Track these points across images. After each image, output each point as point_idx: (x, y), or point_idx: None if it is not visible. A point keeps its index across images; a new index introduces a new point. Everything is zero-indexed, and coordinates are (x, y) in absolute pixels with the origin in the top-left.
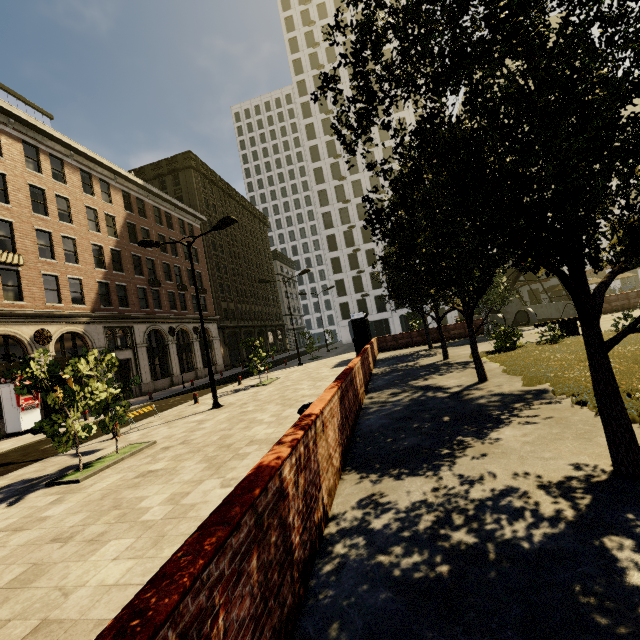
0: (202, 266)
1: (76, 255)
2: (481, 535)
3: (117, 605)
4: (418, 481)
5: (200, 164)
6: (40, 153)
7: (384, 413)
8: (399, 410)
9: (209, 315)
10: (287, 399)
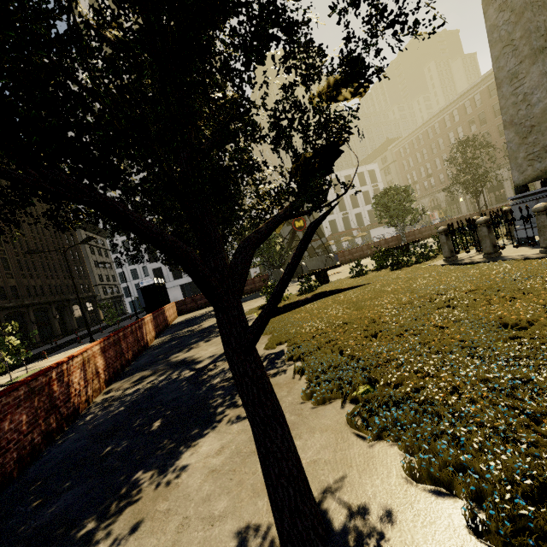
0: None
1: None
2: None
3: None
4: None
5: None
6: None
7: (94, 424)
8: (117, 414)
9: None
10: None
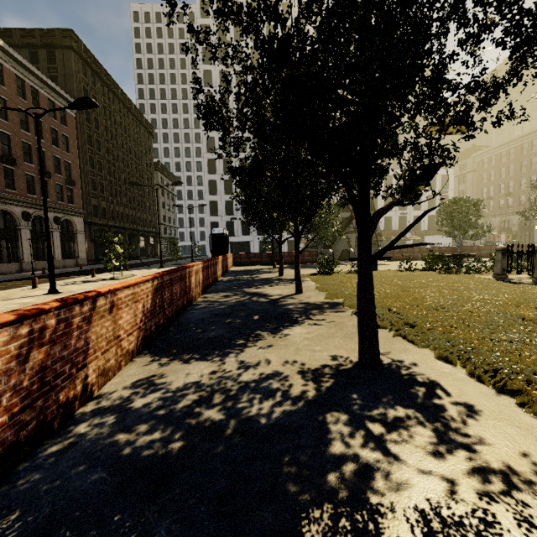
0: (73, 157)
1: None
2: (230, 412)
3: None
4: (203, 365)
5: (83, 48)
6: None
7: (208, 309)
8: (222, 308)
9: (75, 208)
10: None
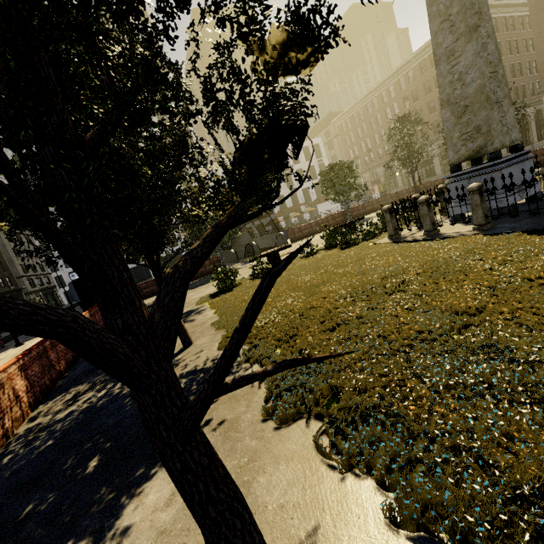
0: None
1: None
2: None
3: None
4: None
5: None
6: None
7: (13, 470)
8: (44, 451)
9: None
10: None
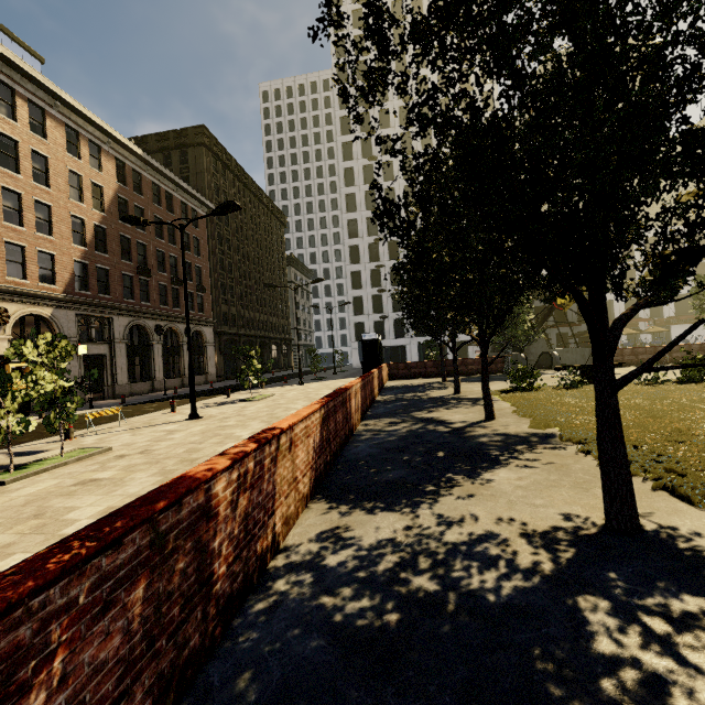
0: (203, 260)
1: (50, 225)
2: (445, 583)
3: None
4: (392, 517)
5: (214, 143)
6: (16, 96)
7: (376, 442)
8: (393, 440)
9: (205, 317)
10: (275, 417)
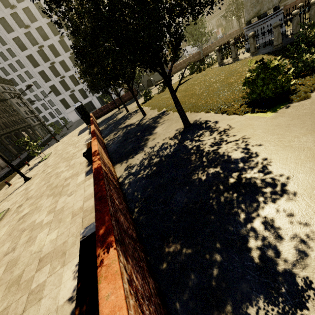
0: None
1: None
2: (160, 157)
3: (65, 237)
4: (139, 155)
5: None
6: None
7: (116, 142)
8: (121, 139)
9: None
10: (66, 158)
